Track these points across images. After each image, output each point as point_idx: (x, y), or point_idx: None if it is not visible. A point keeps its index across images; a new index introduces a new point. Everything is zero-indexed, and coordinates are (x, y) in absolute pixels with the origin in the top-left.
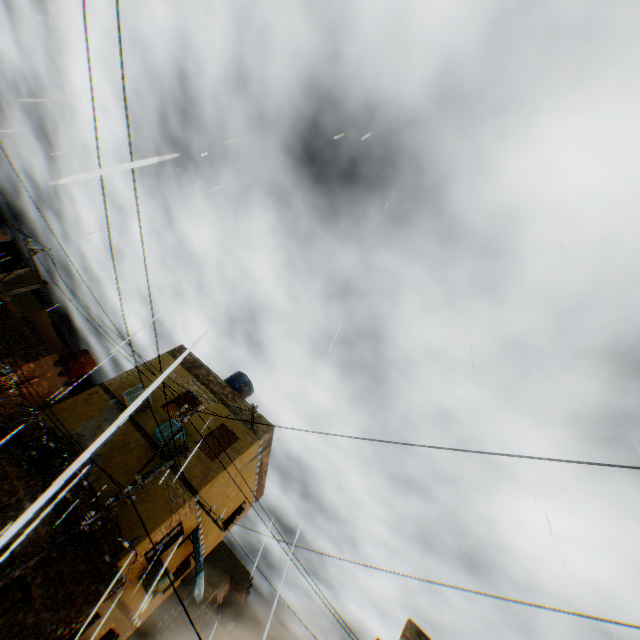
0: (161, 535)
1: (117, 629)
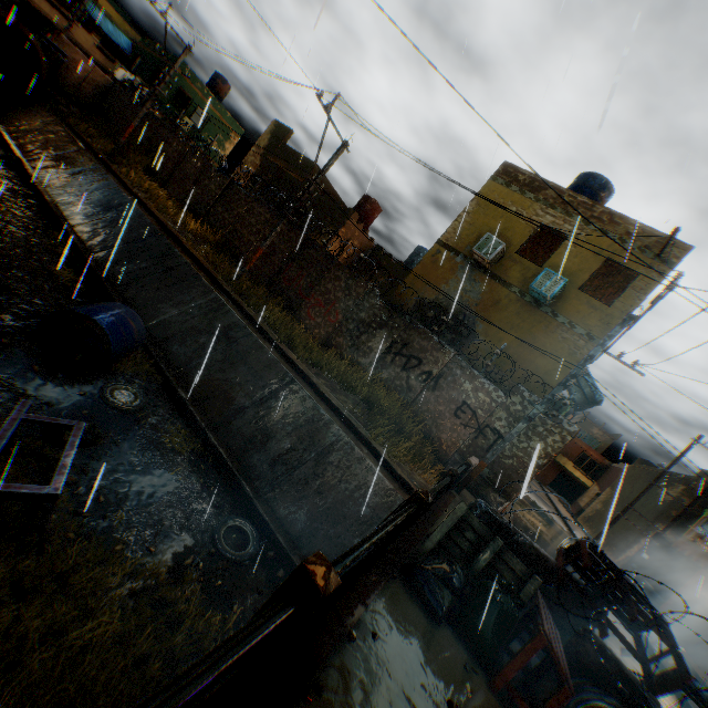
0: None
1: None
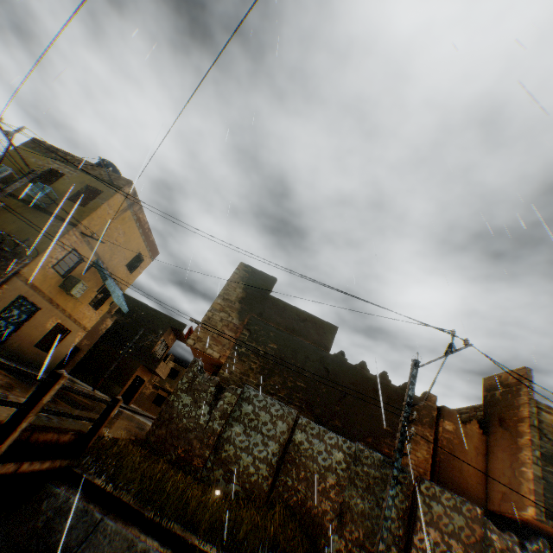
0: (61, 255)
1: (68, 328)
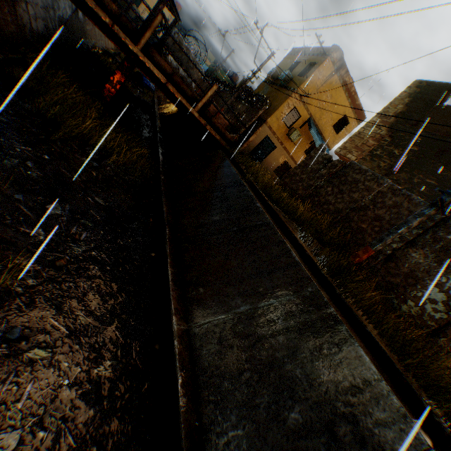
0: (287, 112)
1: (290, 166)
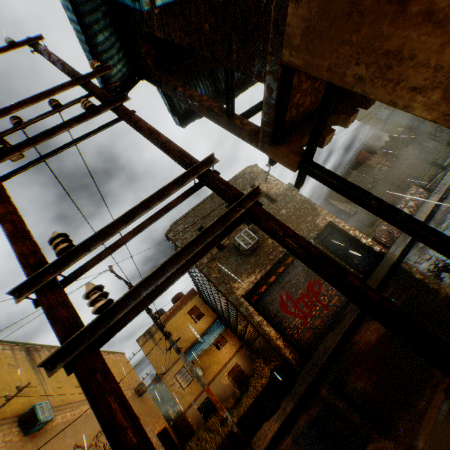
0: None
1: None
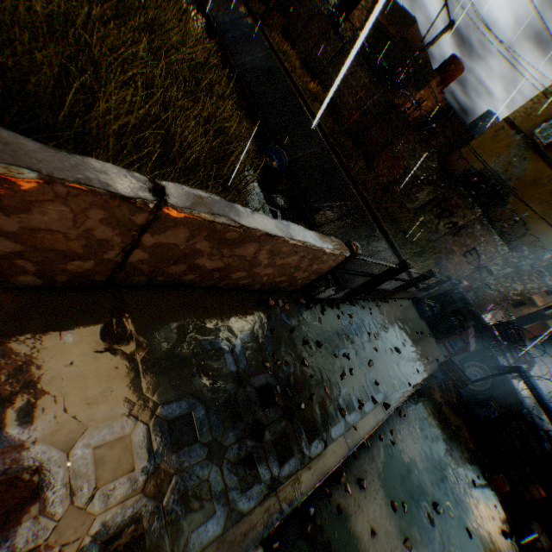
0: None
1: None
